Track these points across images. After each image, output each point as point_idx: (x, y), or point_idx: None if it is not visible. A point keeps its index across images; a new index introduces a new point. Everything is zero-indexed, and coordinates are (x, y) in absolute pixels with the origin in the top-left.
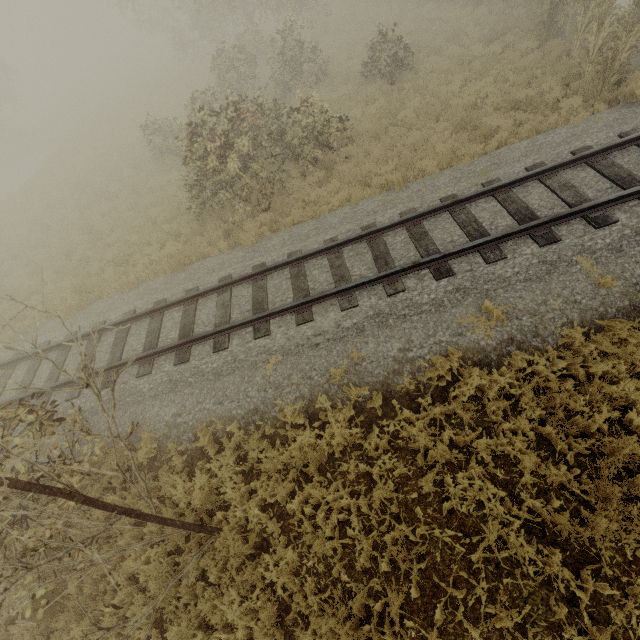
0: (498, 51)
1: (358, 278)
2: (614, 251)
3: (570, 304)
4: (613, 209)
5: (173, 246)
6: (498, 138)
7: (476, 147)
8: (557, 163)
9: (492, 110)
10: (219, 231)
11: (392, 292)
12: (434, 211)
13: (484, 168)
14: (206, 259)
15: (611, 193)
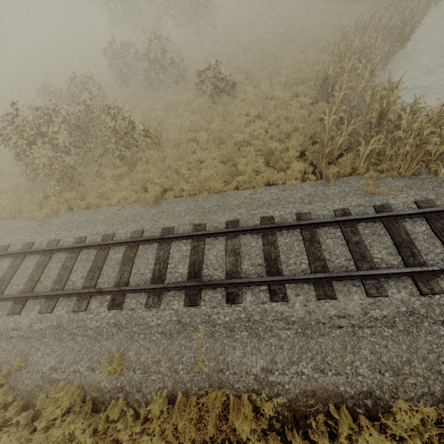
0: (287, 98)
1: (70, 284)
2: (228, 329)
3: (171, 371)
4: (248, 288)
5: (3, 200)
6: (239, 179)
7: (218, 184)
8: (238, 229)
9: (252, 151)
10: (40, 195)
11: (76, 310)
12: (148, 240)
13: (210, 207)
14: (16, 219)
15: (257, 271)
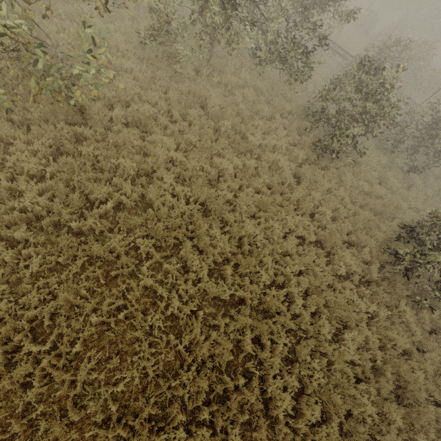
0: None
1: None
2: None
3: None
4: None
5: None
6: None
7: None
8: None
9: None
10: None
11: None
12: None
13: None
14: None
15: None
